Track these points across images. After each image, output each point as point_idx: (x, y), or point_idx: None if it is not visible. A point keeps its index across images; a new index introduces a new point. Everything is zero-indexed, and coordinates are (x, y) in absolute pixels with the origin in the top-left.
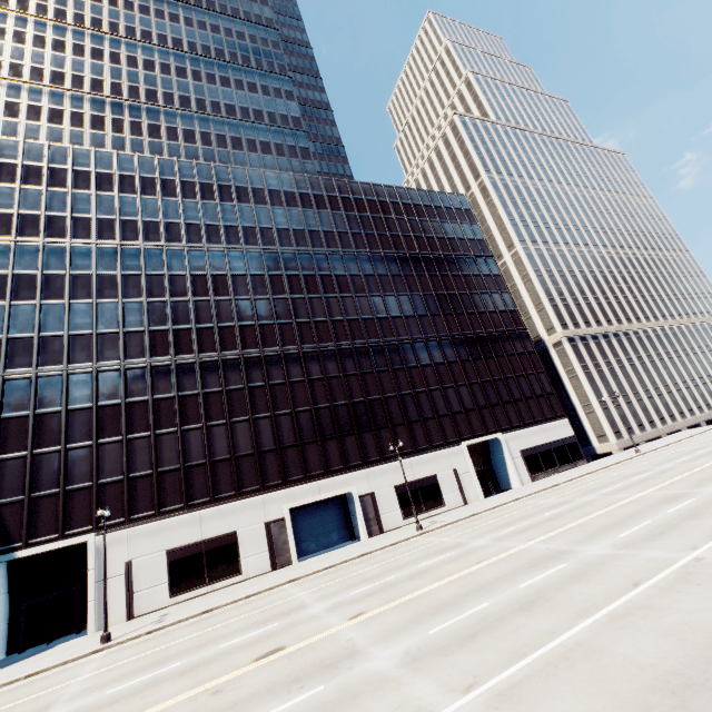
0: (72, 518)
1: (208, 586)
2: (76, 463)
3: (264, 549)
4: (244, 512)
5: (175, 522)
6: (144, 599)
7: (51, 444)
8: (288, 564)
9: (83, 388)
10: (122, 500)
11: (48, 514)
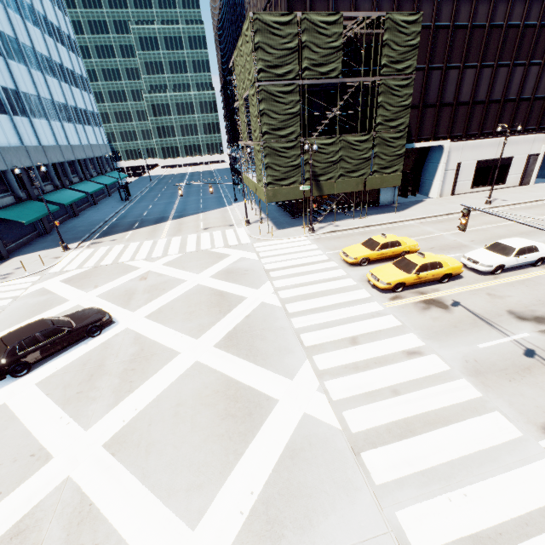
0: (439, 127)
1: (487, 187)
2: (448, 83)
3: (520, 172)
4: (521, 145)
5: (486, 143)
6: (459, 186)
7: (438, 61)
8: (527, 184)
9: (466, 3)
10: (465, 120)
11: (428, 121)
